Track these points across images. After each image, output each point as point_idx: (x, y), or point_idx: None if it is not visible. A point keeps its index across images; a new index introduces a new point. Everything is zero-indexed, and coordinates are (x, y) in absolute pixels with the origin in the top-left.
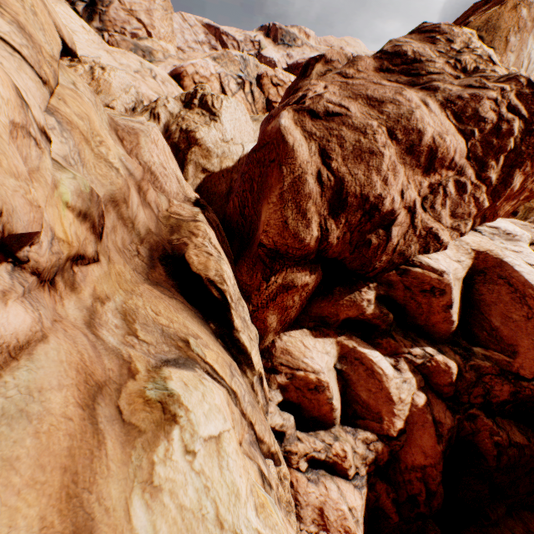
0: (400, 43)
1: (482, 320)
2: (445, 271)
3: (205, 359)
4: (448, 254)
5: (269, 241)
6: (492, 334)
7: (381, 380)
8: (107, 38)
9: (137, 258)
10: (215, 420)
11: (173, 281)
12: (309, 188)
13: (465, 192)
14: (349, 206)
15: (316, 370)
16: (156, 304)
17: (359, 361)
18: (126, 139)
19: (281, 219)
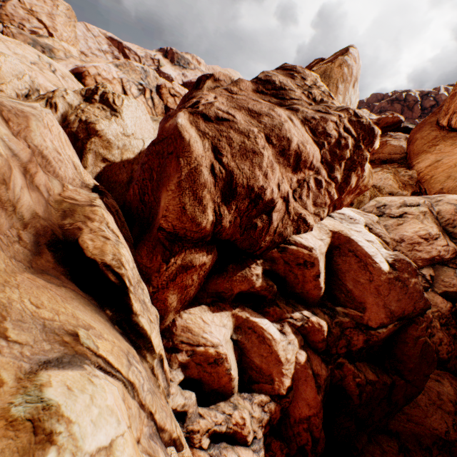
0: (270, 74)
1: (341, 285)
2: (313, 247)
3: (98, 351)
4: (314, 234)
5: (168, 225)
6: (348, 295)
7: (271, 344)
8: (1, 28)
9: (17, 244)
10: (106, 426)
11: (63, 268)
12: (204, 179)
13: (321, 187)
14: (238, 195)
15: (215, 344)
16: (38, 296)
17: (252, 330)
18: (13, 121)
19: (180, 204)
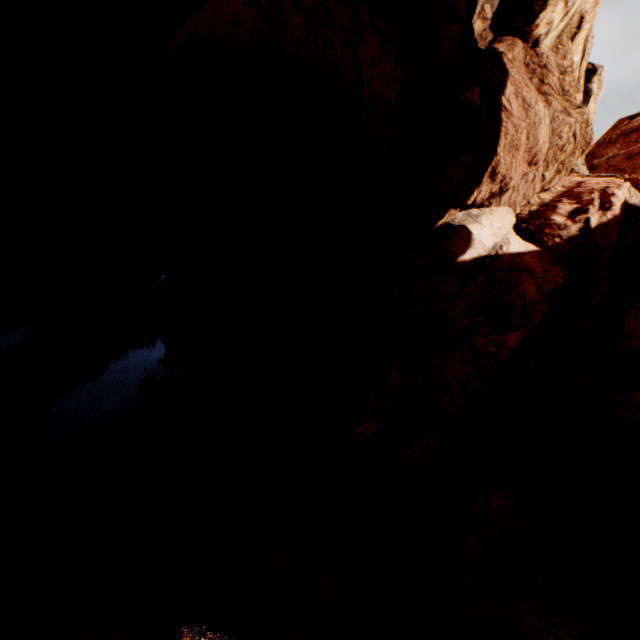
0: None
1: None
2: None
3: None
4: None
5: None
6: None
7: None
8: None
9: None
10: None
11: None
12: None
13: None
14: None
15: None
16: None
17: None
18: None
19: None
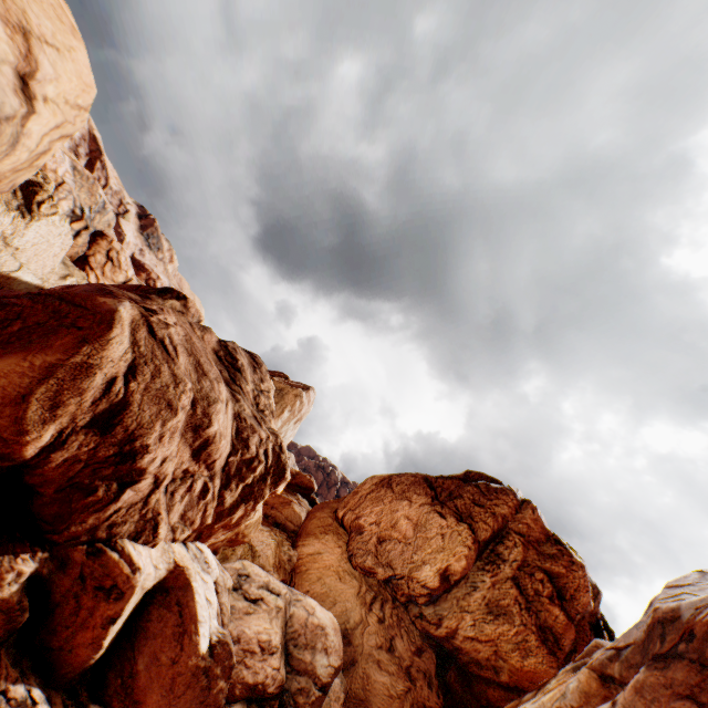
0: (239, 350)
1: (130, 659)
2: (142, 568)
3: None
4: (153, 554)
5: None
6: (129, 682)
7: None
8: None
9: None
10: None
11: None
12: (91, 385)
13: (204, 497)
14: (113, 434)
15: None
16: None
17: None
18: None
19: (24, 388)
